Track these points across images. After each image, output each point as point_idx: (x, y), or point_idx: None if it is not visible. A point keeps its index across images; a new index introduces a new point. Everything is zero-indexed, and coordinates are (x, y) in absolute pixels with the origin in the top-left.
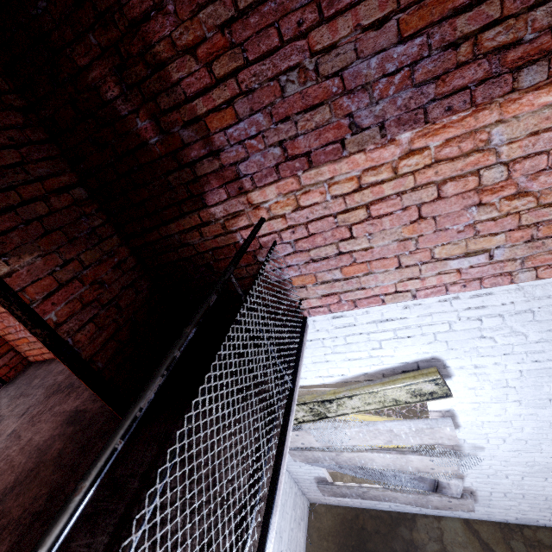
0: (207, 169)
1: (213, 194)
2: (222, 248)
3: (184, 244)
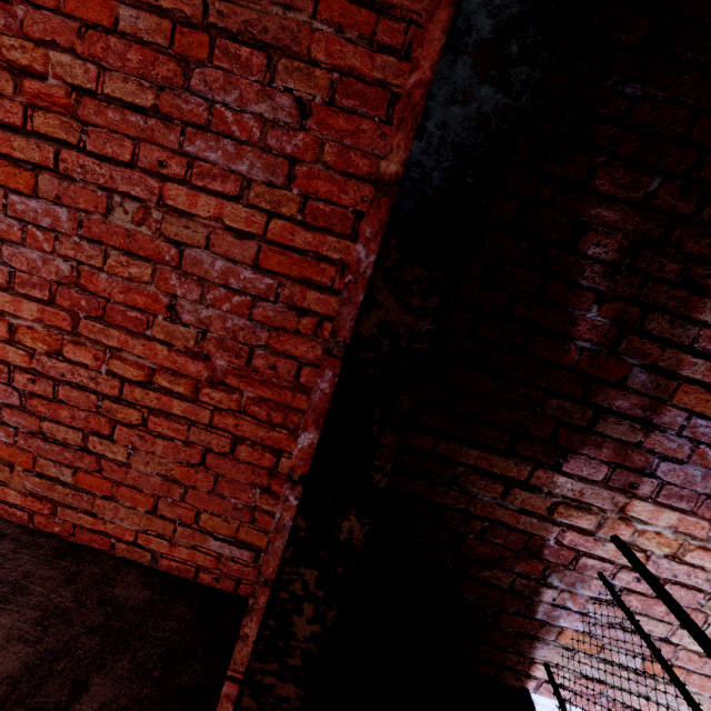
0: (613, 430)
1: (584, 462)
2: (511, 530)
3: (455, 484)
